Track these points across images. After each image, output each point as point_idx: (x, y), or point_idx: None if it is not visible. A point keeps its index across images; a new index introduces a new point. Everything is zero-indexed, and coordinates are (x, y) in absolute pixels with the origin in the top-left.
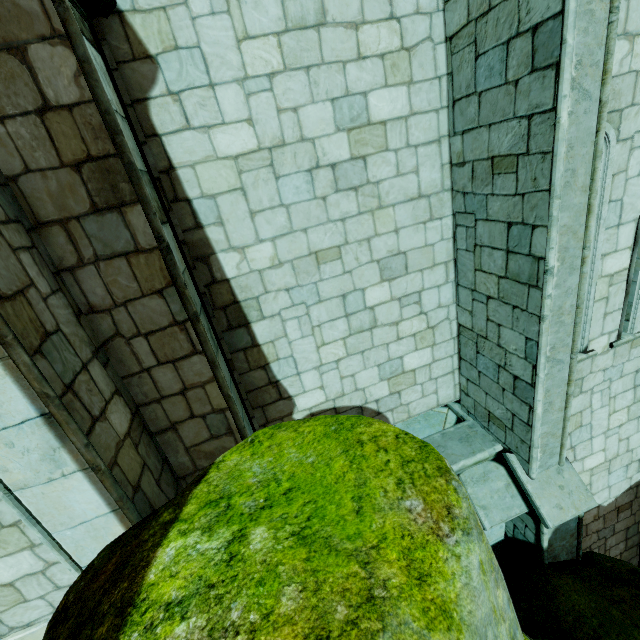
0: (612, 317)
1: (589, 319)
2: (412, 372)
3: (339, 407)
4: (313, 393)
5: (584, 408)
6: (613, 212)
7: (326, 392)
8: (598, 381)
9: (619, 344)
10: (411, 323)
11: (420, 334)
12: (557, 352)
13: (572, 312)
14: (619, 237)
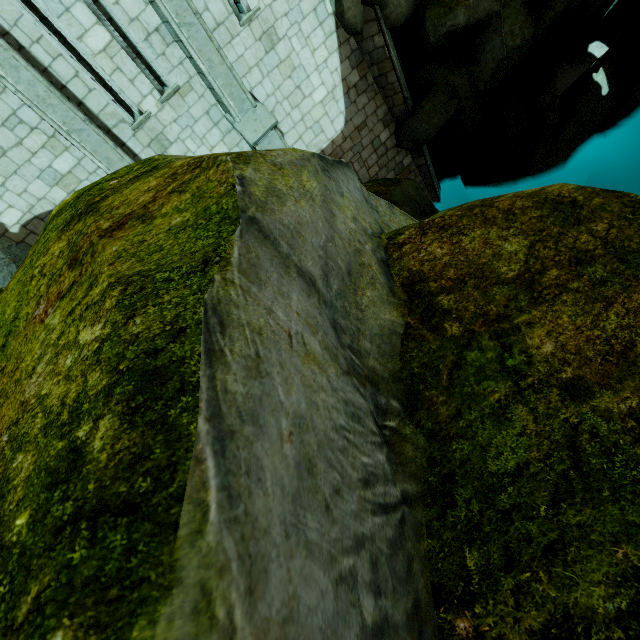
0: (139, 81)
1: (119, 90)
2: (70, 174)
3: (39, 215)
4: (9, 212)
5: (185, 153)
6: (51, 2)
7: (18, 208)
8: (178, 131)
9: (164, 99)
10: (32, 139)
11: (48, 145)
12: (72, 125)
13: (52, 96)
14: (79, 19)
